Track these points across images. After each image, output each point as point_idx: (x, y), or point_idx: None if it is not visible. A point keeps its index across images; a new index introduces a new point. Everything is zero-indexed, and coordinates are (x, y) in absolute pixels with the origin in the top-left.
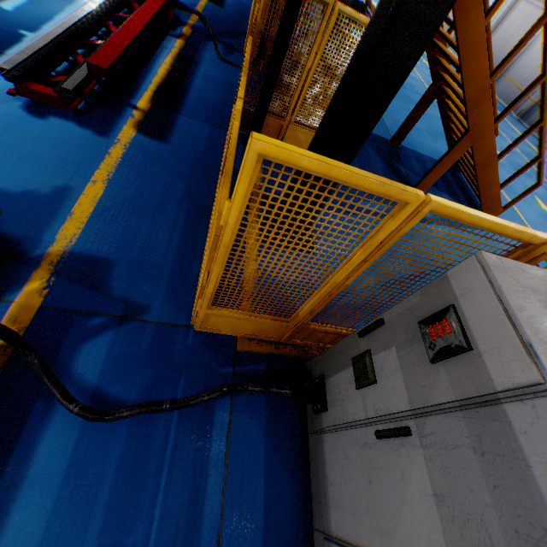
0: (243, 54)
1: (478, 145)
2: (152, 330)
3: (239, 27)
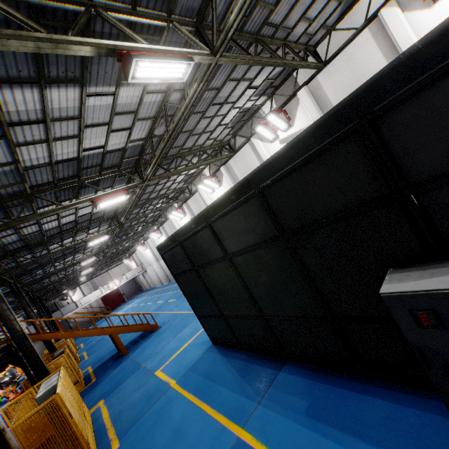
0: None
1: (119, 332)
2: None
3: None
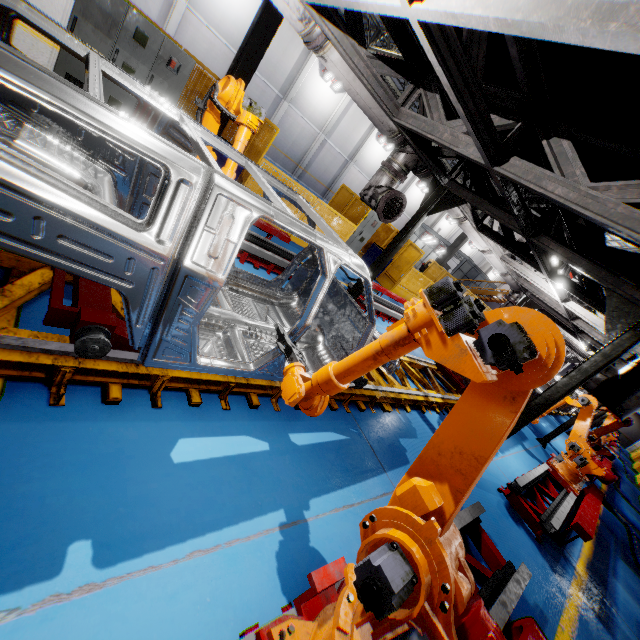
0: (635, 484)
1: None
2: (632, 504)
3: (629, 475)
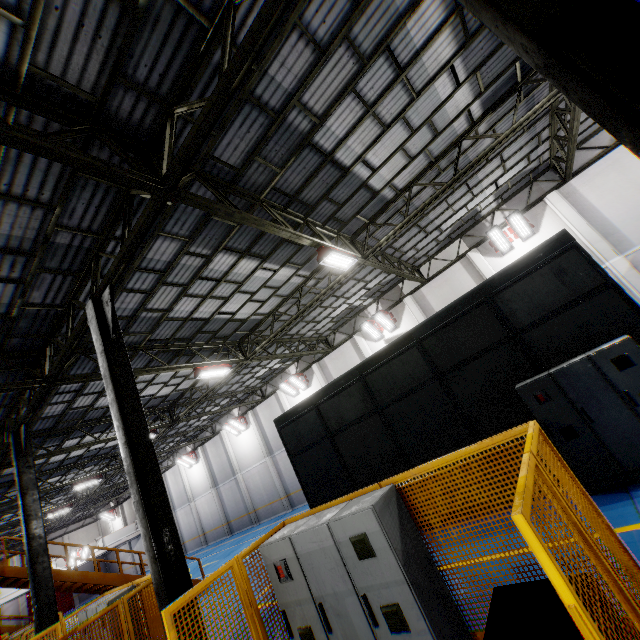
0: None
1: None
2: None
3: None
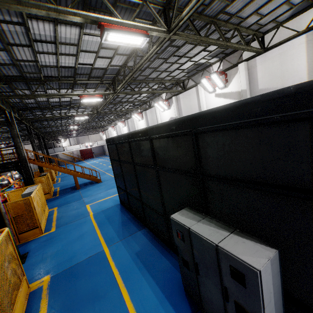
0: None
1: (78, 176)
2: None
3: None
